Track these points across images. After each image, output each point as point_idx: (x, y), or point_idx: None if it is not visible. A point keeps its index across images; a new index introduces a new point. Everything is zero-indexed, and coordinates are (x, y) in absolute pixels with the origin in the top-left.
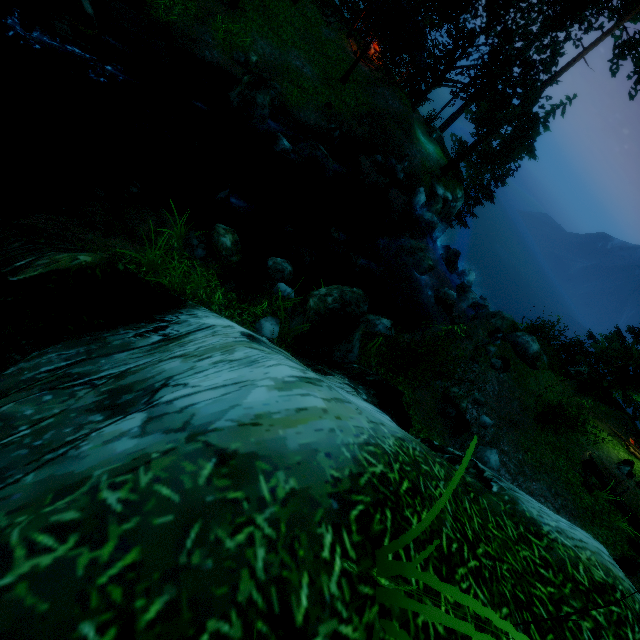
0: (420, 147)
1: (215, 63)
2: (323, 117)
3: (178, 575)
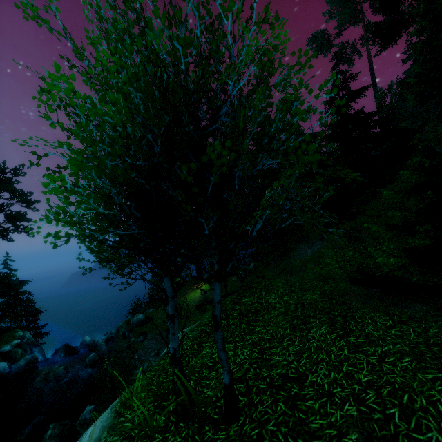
0: None
1: None
2: None
3: None
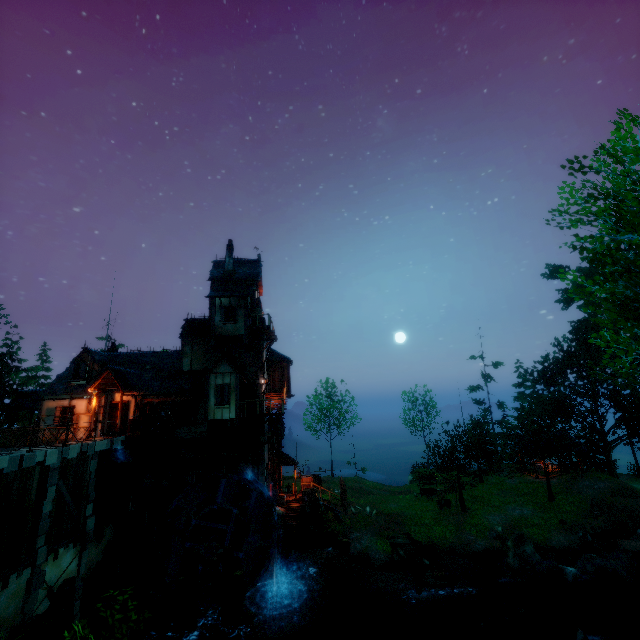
0: None
1: (484, 548)
2: (567, 533)
3: None
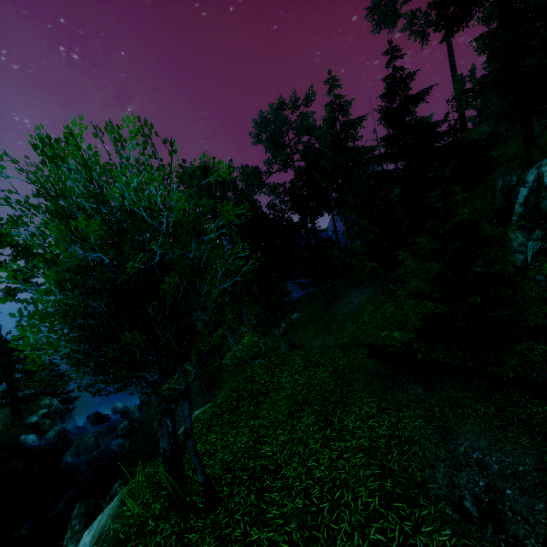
0: None
1: None
2: None
3: (110, 545)
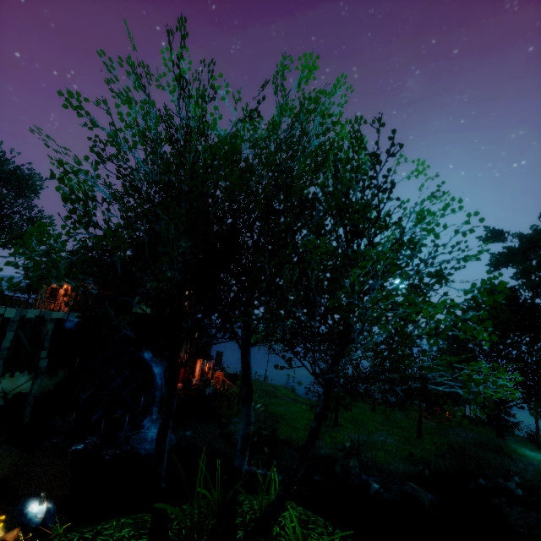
0: (529, 460)
1: (326, 454)
2: (409, 463)
3: None
